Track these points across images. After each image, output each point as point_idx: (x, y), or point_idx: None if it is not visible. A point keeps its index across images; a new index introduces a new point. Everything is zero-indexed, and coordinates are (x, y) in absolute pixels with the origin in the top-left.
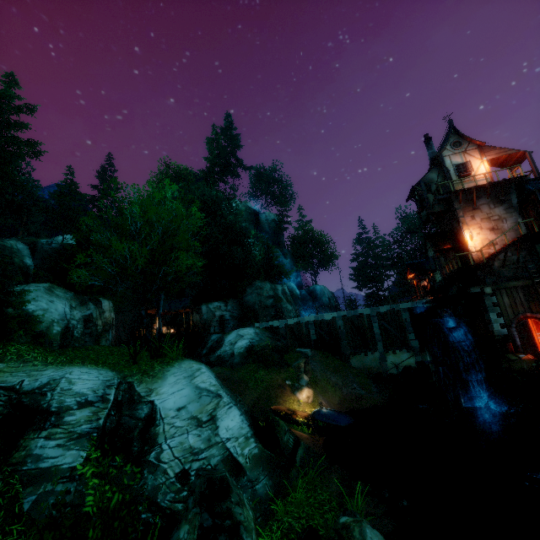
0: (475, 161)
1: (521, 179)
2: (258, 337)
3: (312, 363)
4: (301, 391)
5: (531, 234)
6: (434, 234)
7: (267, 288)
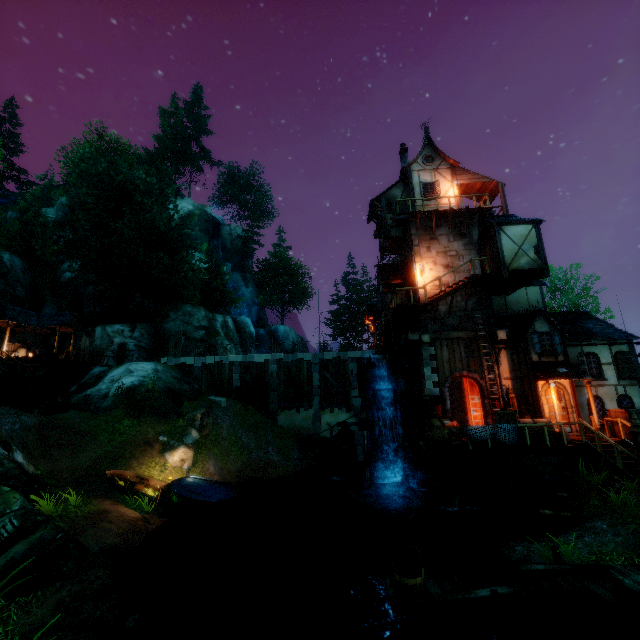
0: (445, 183)
1: (487, 211)
2: (157, 375)
3: (222, 416)
4: (174, 451)
5: (481, 274)
6: (388, 265)
7: (199, 316)
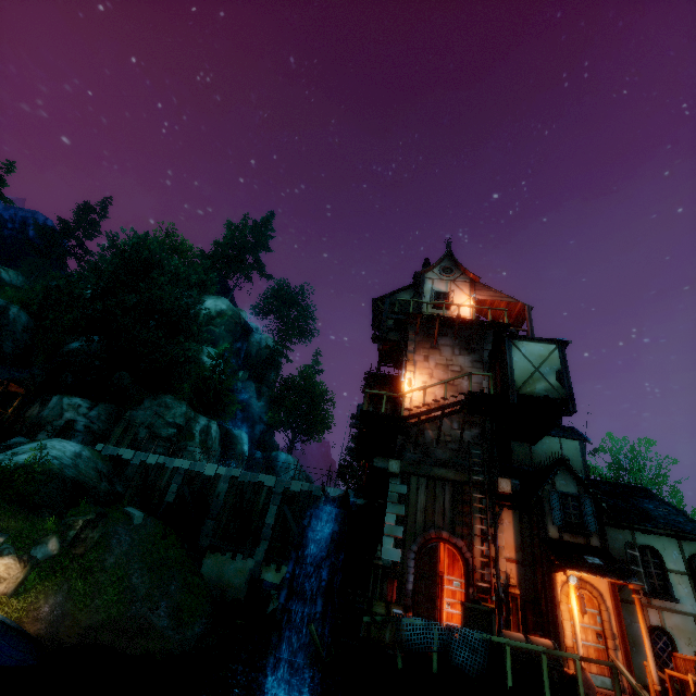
0: (461, 295)
1: (504, 328)
2: (74, 460)
3: (122, 535)
4: None
5: (480, 391)
6: (381, 375)
7: (177, 411)
